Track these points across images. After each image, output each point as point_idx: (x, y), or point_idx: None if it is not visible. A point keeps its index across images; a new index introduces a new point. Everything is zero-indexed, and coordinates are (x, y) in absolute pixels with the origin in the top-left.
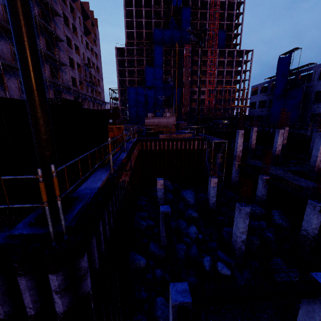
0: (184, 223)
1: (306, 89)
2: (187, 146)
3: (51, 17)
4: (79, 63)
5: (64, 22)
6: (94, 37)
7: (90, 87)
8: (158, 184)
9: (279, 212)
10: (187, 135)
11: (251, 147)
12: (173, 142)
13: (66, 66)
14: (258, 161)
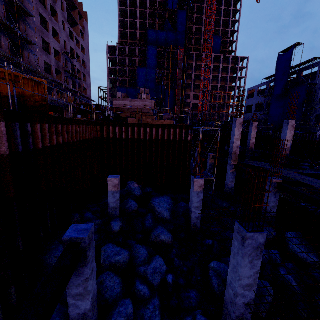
0: (144, 252)
1: (310, 88)
2: (166, 135)
3: None
4: (58, 50)
5: (42, 3)
6: (81, 29)
7: (71, 79)
8: (110, 185)
9: (298, 236)
10: (167, 122)
11: (249, 146)
12: (146, 128)
13: (37, 48)
14: (260, 162)
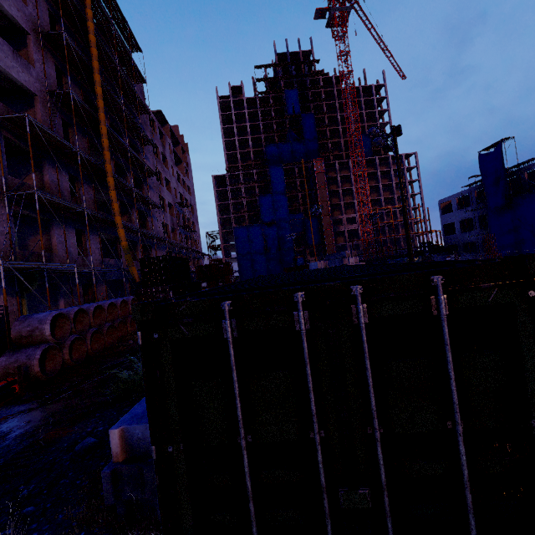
0: None
1: None
2: None
3: (140, 147)
4: (171, 203)
5: None
6: (185, 166)
7: (185, 234)
8: None
9: None
10: None
11: None
12: None
13: (156, 209)
14: None
